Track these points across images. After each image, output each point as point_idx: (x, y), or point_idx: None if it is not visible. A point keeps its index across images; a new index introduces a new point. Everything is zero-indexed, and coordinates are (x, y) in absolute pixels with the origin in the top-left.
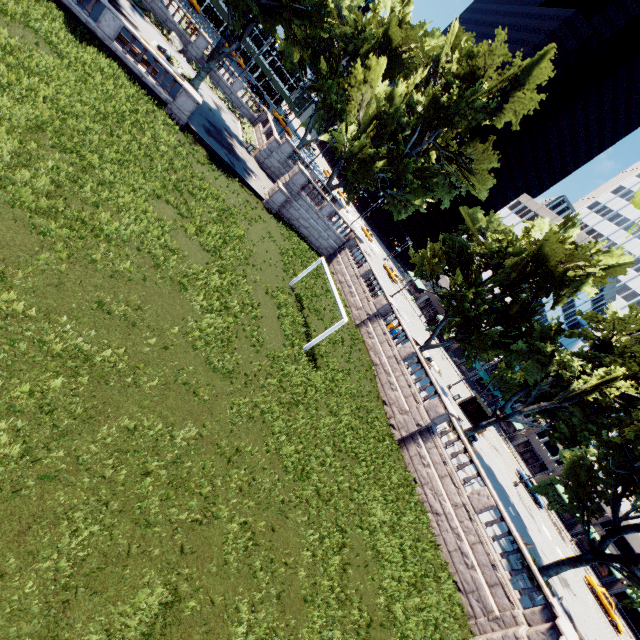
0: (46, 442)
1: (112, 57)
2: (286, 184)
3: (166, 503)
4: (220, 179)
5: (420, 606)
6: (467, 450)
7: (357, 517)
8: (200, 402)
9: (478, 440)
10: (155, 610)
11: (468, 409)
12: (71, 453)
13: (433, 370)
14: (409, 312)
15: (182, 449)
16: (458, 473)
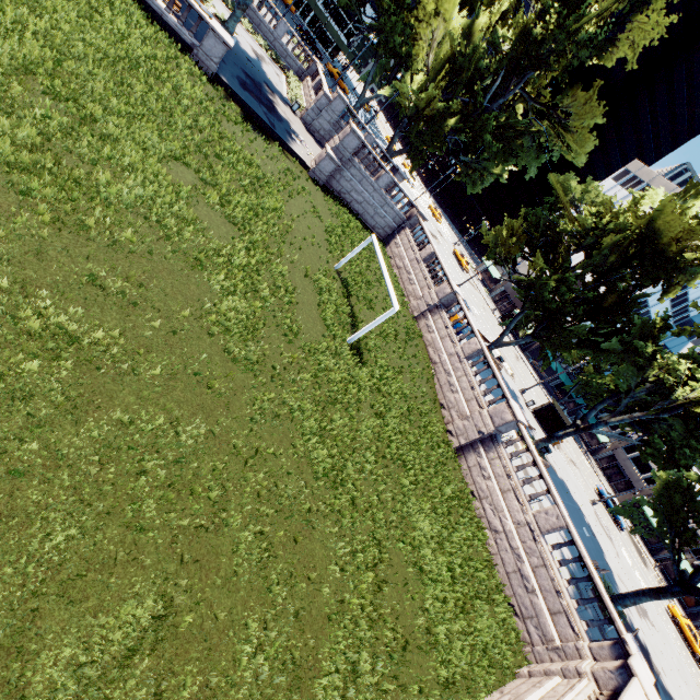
0: (19, 433)
1: None
2: (335, 148)
3: (166, 506)
4: (256, 142)
5: (467, 630)
6: (536, 463)
7: (399, 531)
8: (214, 396)
9: (552, 452)
10: (145, 623)
11: (543, 417)
12: (50, 446)
13: (504, 372)
14: (480, 305)
15: (189, 447)
16: (524, 488)
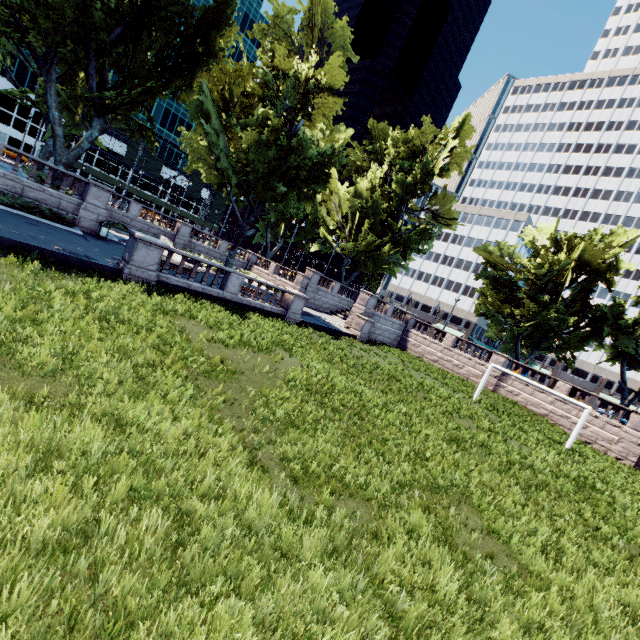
0: None
1: (240, 308)
2: (364, 312)
3: None
4: (353, 348)
5: None
6: None
7: None
8: None
9: None
10: None
11: None
12: None
13: None
14: None
15: None
16: None
